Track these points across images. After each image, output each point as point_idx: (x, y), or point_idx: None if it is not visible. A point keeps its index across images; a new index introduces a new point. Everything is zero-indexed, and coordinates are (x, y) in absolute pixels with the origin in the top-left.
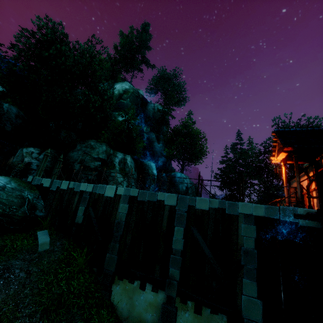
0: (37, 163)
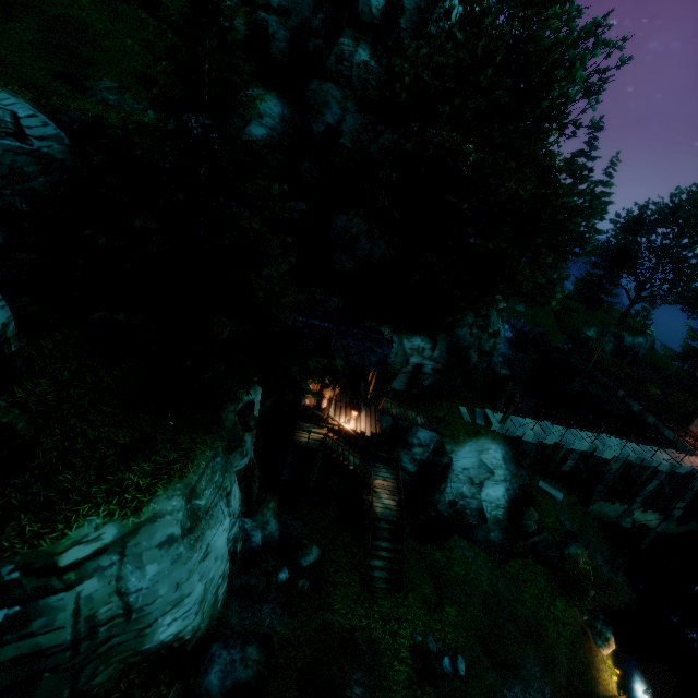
0: (433, 365)
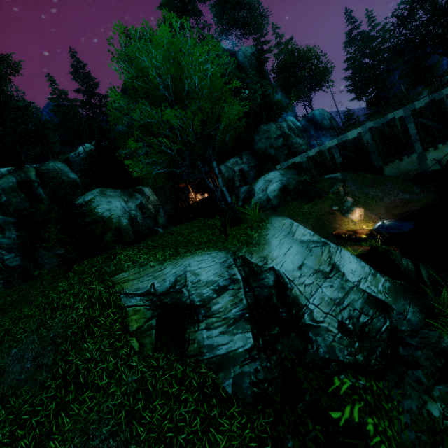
0: (247, 165)
